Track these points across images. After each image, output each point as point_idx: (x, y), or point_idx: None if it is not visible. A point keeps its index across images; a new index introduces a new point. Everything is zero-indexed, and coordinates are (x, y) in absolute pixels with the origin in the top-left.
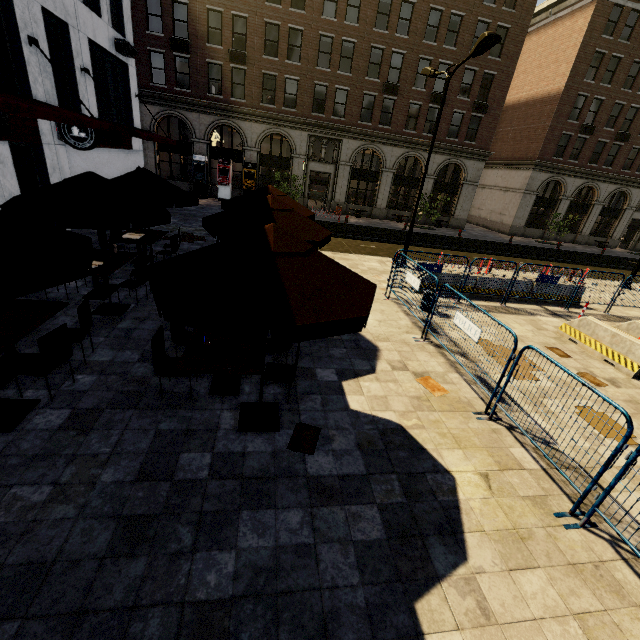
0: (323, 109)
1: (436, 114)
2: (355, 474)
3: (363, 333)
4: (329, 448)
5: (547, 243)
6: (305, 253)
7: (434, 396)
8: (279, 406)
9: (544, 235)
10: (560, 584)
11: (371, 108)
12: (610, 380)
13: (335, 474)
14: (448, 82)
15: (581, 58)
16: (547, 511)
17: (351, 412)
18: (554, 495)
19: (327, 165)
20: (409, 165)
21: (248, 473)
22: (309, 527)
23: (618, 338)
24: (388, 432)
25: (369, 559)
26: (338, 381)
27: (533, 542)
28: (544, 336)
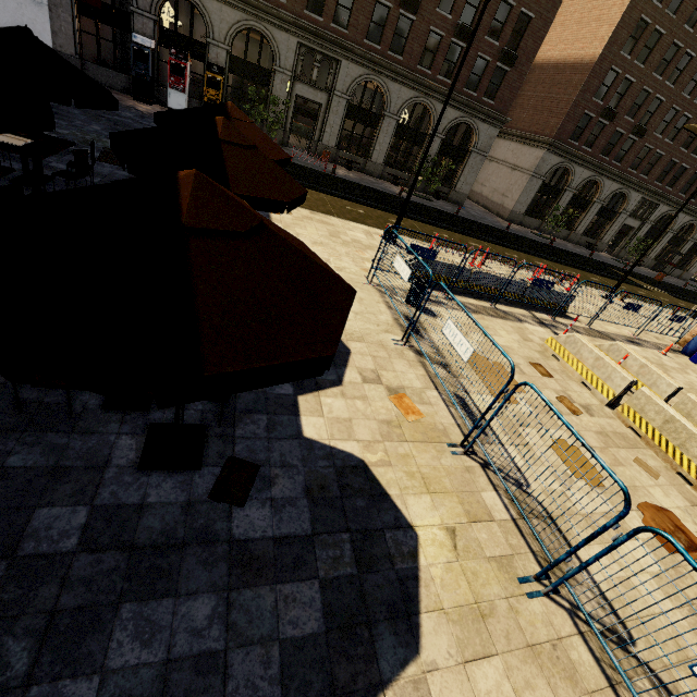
0: (321, 9)
1: (458, 54)
2: (297, 535)
3: None
4: (267, 496)
5: (542, 237)
6: (246, 233)
7: (407, 421)
8: (207, 430)
9: (541, 227)
10: (516, 675)
11: (382, 24)
12: (585, 407)
13: (270, 536)
14: (485, 7)
15: (625, 22)
16: (512, 576)
17: (304, 441)
18: (521, 554)
19: (318, 92)
20: (416, 114)
21: (143, 539)
22: (221, 623)
23: (601, 362)
24: (347, 471)
25: (298, 667)
26: (293, 395)
27: (494, 620)
28: (529, 349)
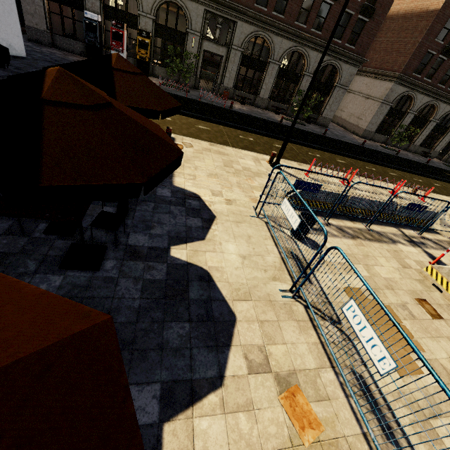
0: None
1: (327, 10)
2: None
3: (220, 283)
4: None
5: (389, 149)
6: None
7: (303, 444)
8: None
9: (387, 141)
10: None
11: None
12: None
13: None
14: None
15: None
16: None
17: None
18: None
19: (220, 47)
20: (292, 60)
21: None
22: None
23: None
24: None
25: None
26: (157, 423)
27: None
28: (410, 278)
